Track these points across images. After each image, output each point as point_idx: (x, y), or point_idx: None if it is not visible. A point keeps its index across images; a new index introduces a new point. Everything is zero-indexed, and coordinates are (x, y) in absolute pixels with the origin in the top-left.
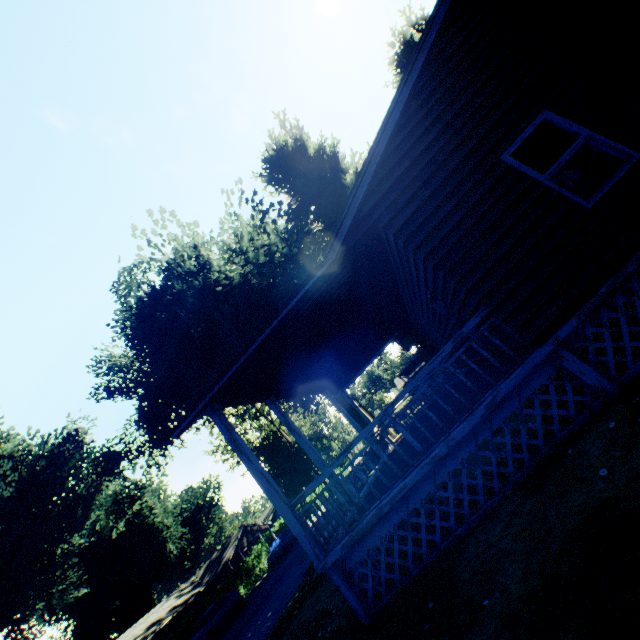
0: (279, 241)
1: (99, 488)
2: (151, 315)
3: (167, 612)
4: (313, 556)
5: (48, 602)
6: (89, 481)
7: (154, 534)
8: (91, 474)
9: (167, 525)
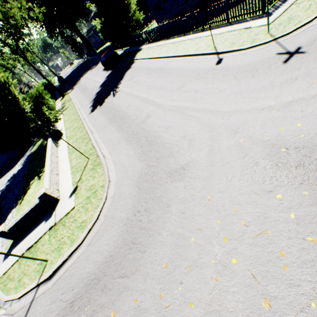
0: None
1: None
2: None
3: None
4: None
5: None
6: None
7: None
8: None
9: None
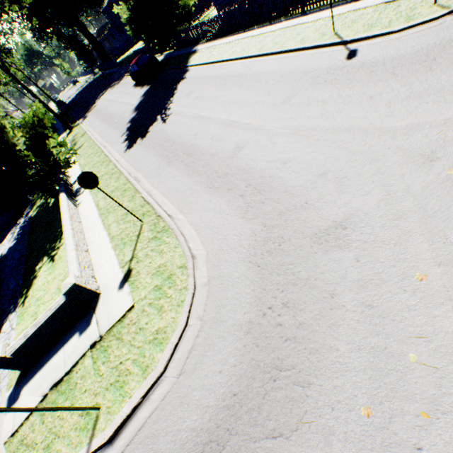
0: None
1: None
2: None
3: None
4: None
5: None
6: None
7: None
8: None
9: None
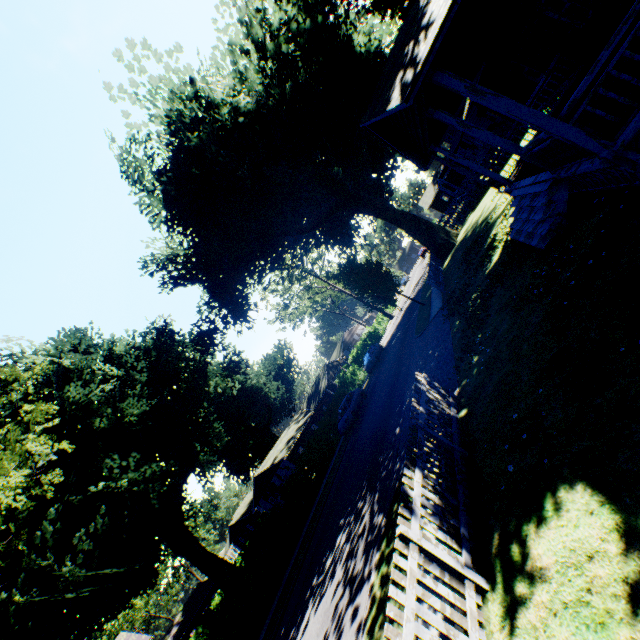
0: (297, 12)
1: (208, 361)
2: (189, 172)
3: (295, 432)
4: (600, 150)
5: (211, 445)
6: (196, 359)
7: (256, 393)
8: (194, 354)
9: (263, 384)
